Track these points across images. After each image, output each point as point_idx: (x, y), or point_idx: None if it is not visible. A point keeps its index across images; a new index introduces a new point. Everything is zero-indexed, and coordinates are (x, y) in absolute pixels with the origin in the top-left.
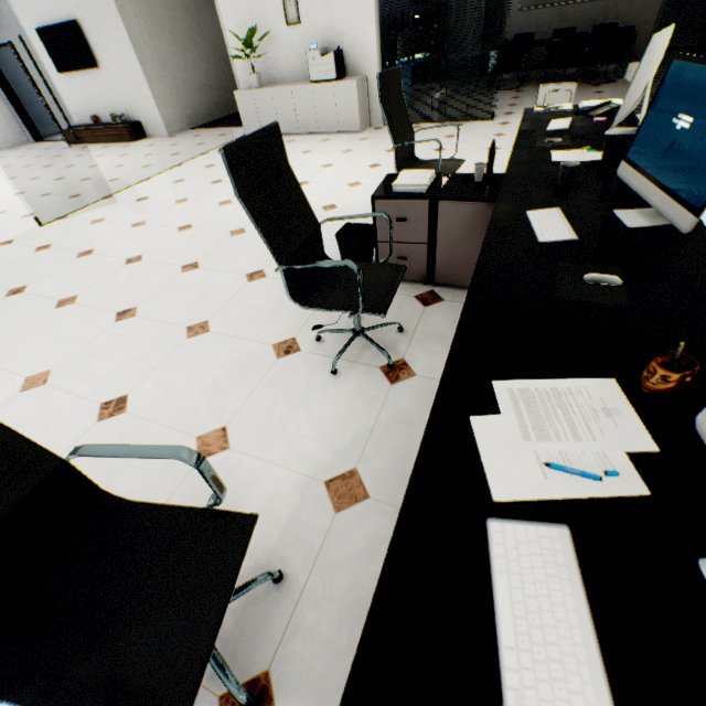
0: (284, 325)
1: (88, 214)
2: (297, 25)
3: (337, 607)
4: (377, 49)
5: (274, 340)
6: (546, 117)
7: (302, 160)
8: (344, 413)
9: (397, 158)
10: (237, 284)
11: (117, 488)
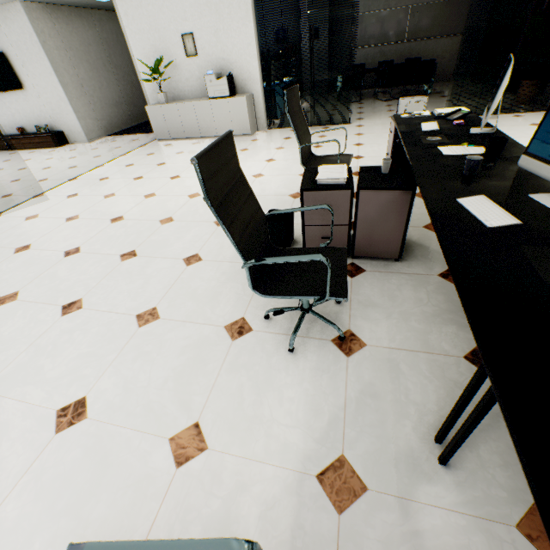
0: (230, 306)
1: (21, 211)
2: (195, 57)
3: None
4: (260, 74)
5: (224, 321)
6: (414, 121)
7: None
8: (313, 392)
9: (302, 155)
10: (177, 268)
11: (89, 518)
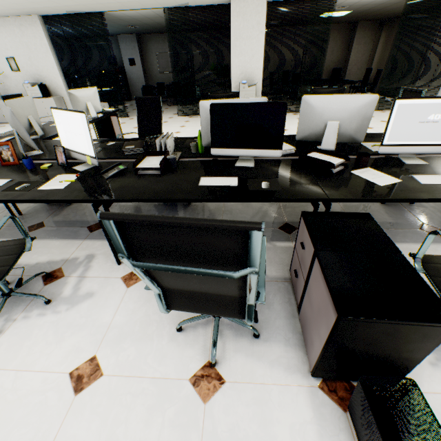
0: None
1: None
2: (19, 72)
3: None
4: (65, 85)
5: None
6: None
7: None
8: None
9: None
10: None
11: None
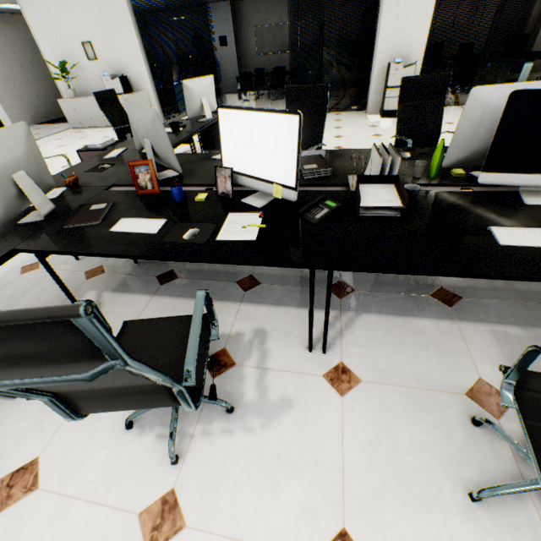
0: None
1: None
2: (95, 60)
3: (4, 297)
4: (149, 76)
5: None
6: None
7: None
8: None
9: (119, 135)
10: None
11: None
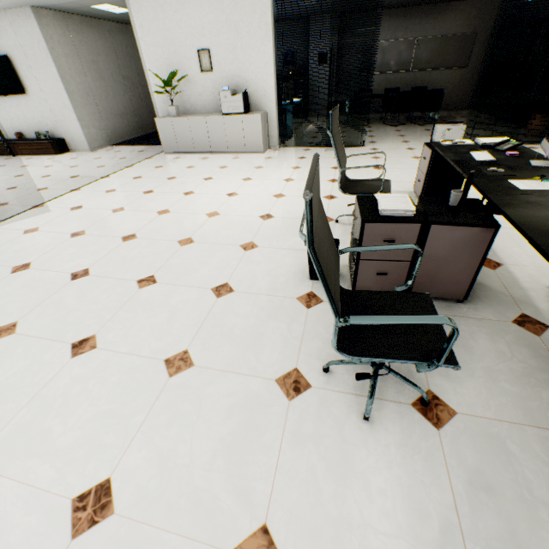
0: (277, 352)
1: (19, 223)
2: (210, 72)
3: None
4: (275, 93)
5: (274, 373)
6: (460, 149)
7: (223, 174)
8: (408, 481)
9: (340, 179)
10: (206, 300)
11: None
